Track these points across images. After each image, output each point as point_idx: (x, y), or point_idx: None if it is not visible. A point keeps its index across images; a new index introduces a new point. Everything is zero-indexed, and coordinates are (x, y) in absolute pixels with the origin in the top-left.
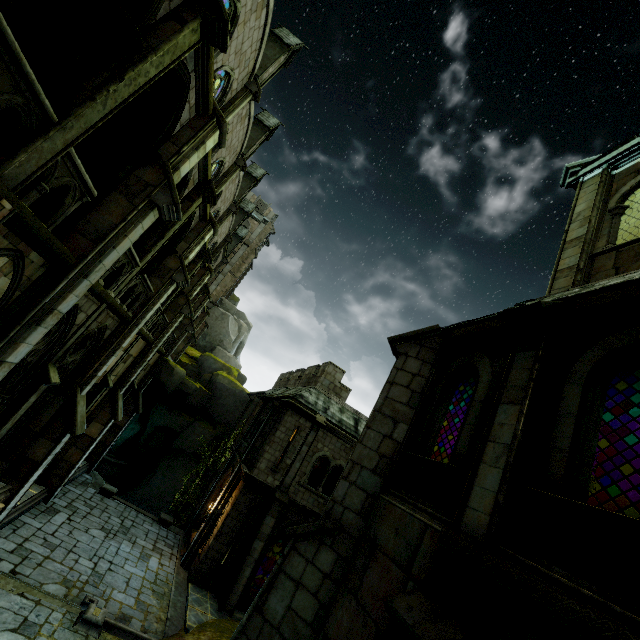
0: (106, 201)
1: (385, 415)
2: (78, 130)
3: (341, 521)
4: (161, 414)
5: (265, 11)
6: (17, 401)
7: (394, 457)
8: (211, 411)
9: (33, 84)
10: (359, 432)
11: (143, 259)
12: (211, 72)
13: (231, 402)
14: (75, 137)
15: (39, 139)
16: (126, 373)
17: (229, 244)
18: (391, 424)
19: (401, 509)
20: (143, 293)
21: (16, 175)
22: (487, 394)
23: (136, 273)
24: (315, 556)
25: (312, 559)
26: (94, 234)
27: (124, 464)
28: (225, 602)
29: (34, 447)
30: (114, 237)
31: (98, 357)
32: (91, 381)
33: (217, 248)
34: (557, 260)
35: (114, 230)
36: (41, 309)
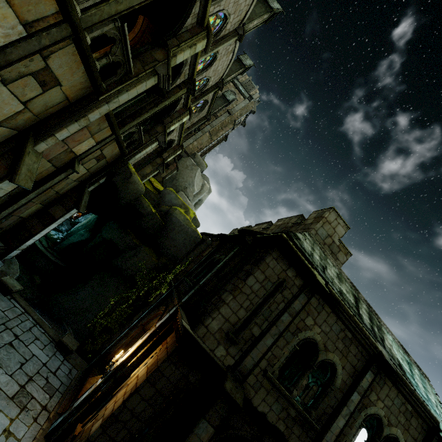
0: None
1: None
2: None
3: None
4: (111, 228)
5: None
6: None
7: None
8: (159, 241)
9: None
10: (362, 318)
11: None
12: None
13: (181, 238)
14: None
15: None
16: (50, 119)
17: (216, 103)
18: None
19: None
20: None
21: None
22: None
23: None
24: None
25: None
26: None
27: (63, 266)
28: None
29: None
30: None
31: None
32: None
33: (207, 90)
34: None
35: None
36: None
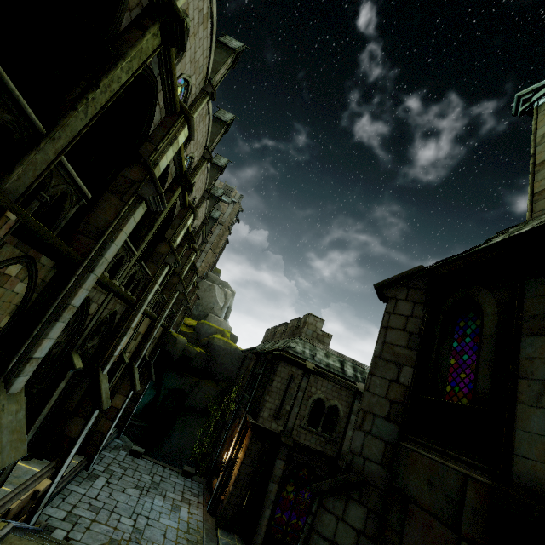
0: (100, 202)
1: (387, 360)
2: (66, 139)
3: (364, 473)
4: (171, 378)
5: (210, 22)
6: (49, 389)
7: (405, 402)
8: (212, 370)
9: (18, 100)
10: (346, 373)
11: (138, 248)
12: (174, 73)
13: (228, 360)
14: (64, 146)
15: (32, 151)
16: (138, 348)
17: (206, 226)
18: (395, 368)
19: (429, 458)
20: (142, 278)
21: (16, 188)
22: (498, 327)
23: (134, 262)
24: (344, 512)
25: (342, 516)
26: (94, 232)
27: (147, 425)
28: (252, 543)
29: (70, 425)
30: (111, 232)
31: (113, 339)
32: (110, 361)
33: (197, 231)
34: (531, 184)
35: (110, 226)
36: (57, 306)
